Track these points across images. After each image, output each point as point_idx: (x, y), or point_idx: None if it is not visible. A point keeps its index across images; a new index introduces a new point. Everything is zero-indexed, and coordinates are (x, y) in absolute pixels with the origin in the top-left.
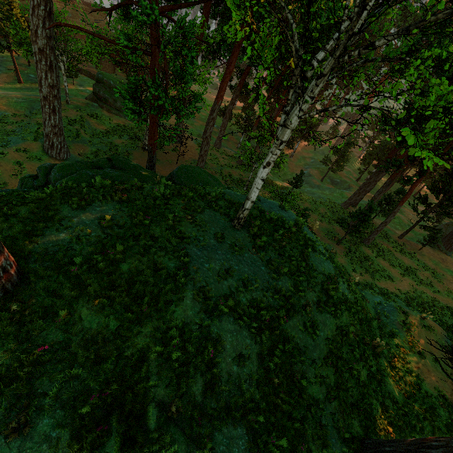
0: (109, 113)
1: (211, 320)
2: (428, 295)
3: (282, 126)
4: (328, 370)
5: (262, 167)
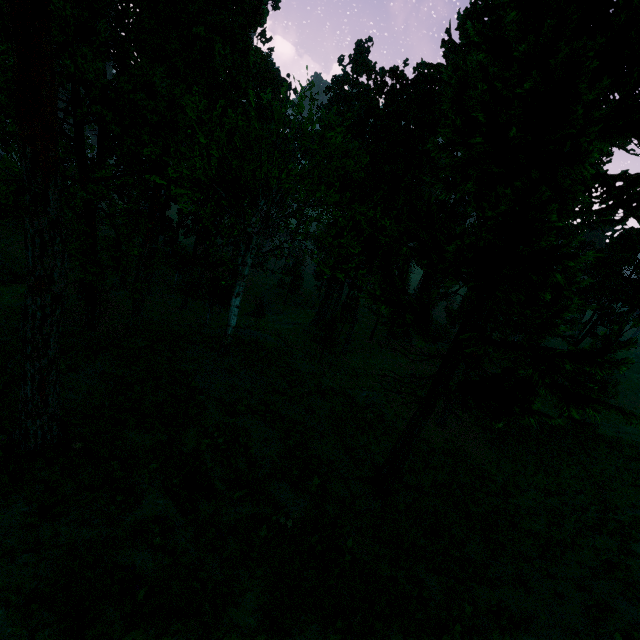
0: None
1: (235, 419)
2: (404, 379)
3: (242, 265)
4: (335, 439)
5: (235, 297)
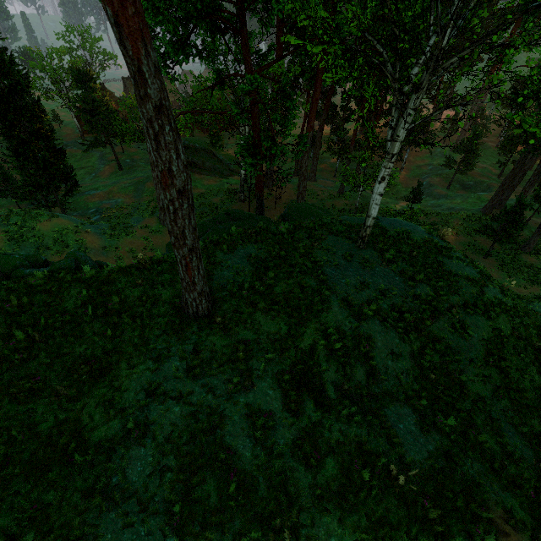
0: (200, 176)
1: (359, 322)
2: None
3: (391, 141)
4: (491, 371)
5: (378, 183)
